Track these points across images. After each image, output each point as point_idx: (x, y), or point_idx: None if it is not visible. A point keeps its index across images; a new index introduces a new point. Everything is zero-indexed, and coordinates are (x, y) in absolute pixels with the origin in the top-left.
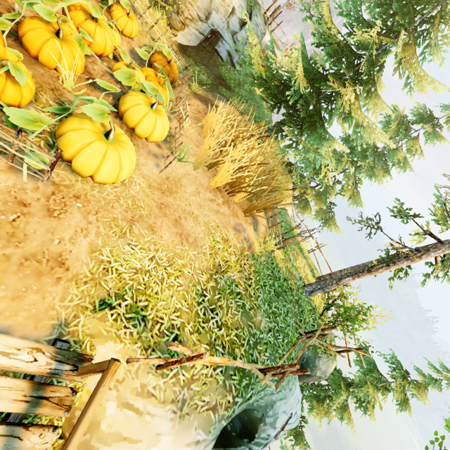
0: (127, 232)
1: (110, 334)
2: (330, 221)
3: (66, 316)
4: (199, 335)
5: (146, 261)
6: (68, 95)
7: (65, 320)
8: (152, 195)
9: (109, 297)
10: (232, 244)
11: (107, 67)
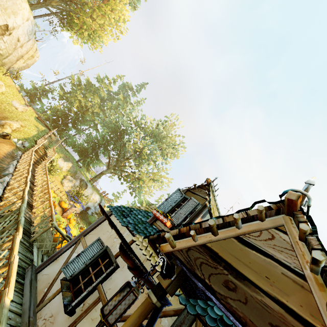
0: None
1: None
2: None
3: None
4: None
5: None
6: None
7: None
8: None
9: None
10: None
11: None
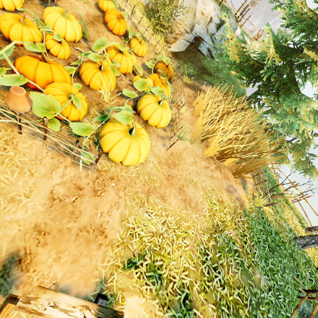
0: (145, 202)
1: (135, 289)
2: (311, 170)
3: (105, 274)
4: (205, 294)
5: (159, 225)
6: (106, 106)
7: (104, 277)
8: (161, 170)
9: (134, 256)
10: (226, 204)
11: (129, 81)
